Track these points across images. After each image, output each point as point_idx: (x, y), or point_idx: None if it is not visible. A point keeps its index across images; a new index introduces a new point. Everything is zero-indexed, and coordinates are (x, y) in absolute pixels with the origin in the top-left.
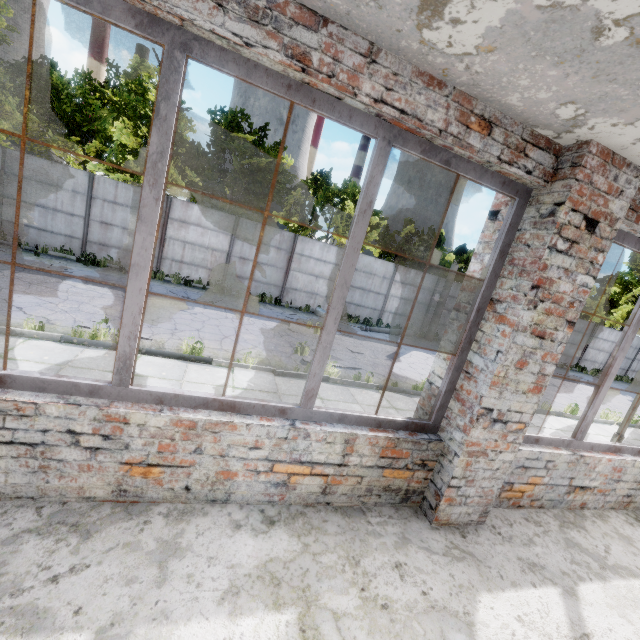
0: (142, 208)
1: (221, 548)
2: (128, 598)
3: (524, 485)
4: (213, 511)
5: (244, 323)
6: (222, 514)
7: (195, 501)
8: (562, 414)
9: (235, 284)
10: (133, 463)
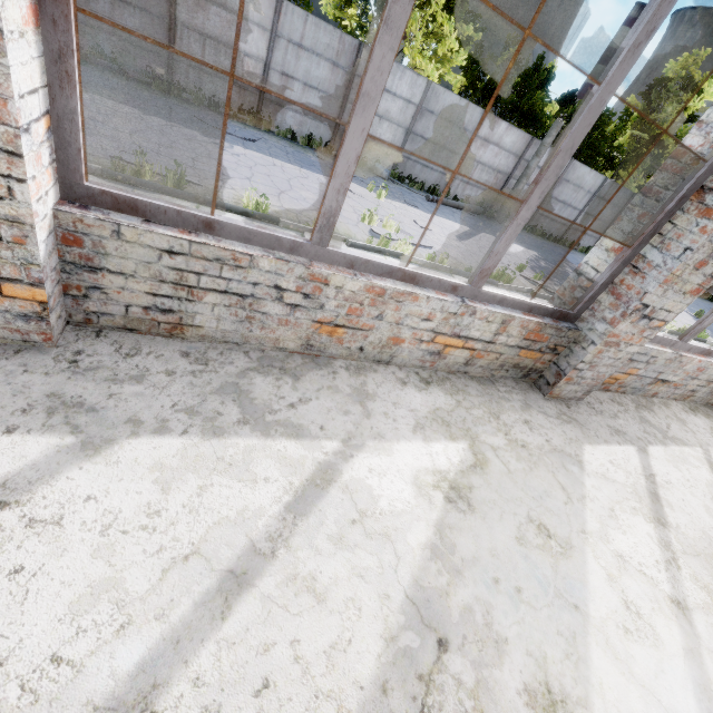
0: (392, 4)
1: (398, 397)
2: (351, 423)
3: (621, 374)
4: (380, 369)
5: (297, 175)
6: (388, 372)
7: (364, 360)
8: None
9: (274, 115)
10: (323, 322)
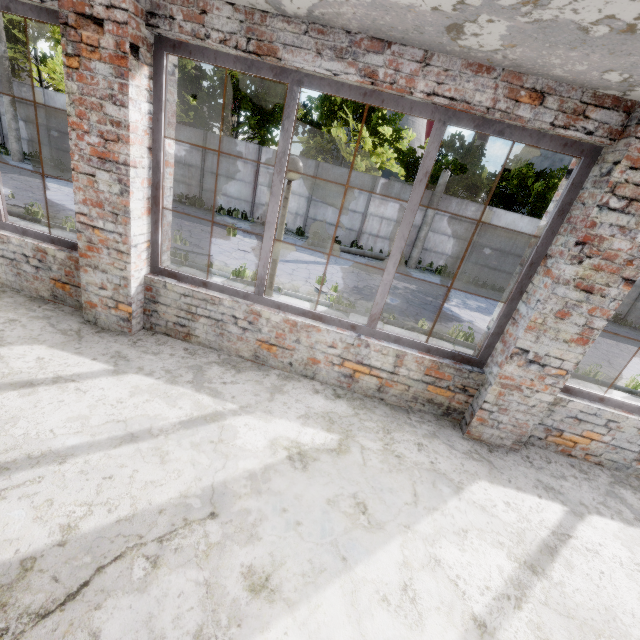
0: None
1: None
2: None
3: None
4: None
5: None
6: None
7: None
8: (435, 334)
9: (210, 199)
10: None
